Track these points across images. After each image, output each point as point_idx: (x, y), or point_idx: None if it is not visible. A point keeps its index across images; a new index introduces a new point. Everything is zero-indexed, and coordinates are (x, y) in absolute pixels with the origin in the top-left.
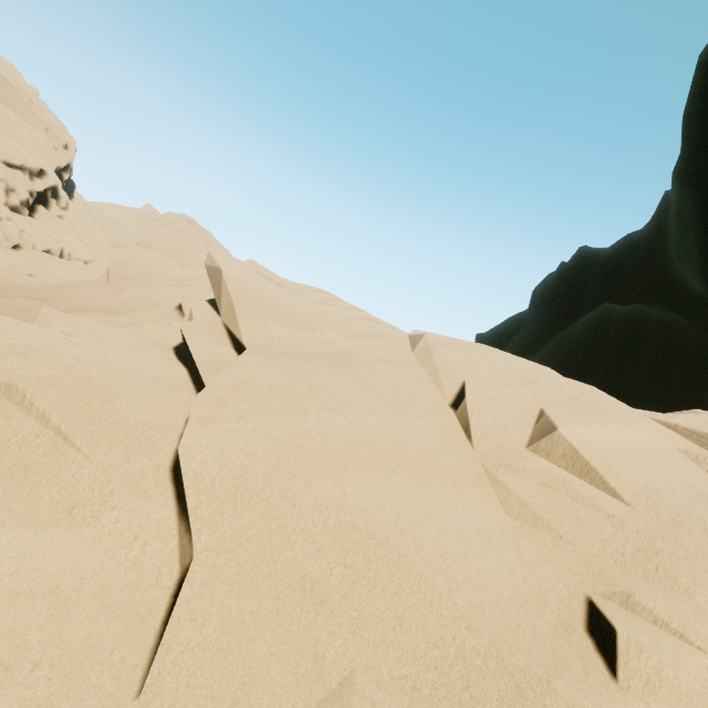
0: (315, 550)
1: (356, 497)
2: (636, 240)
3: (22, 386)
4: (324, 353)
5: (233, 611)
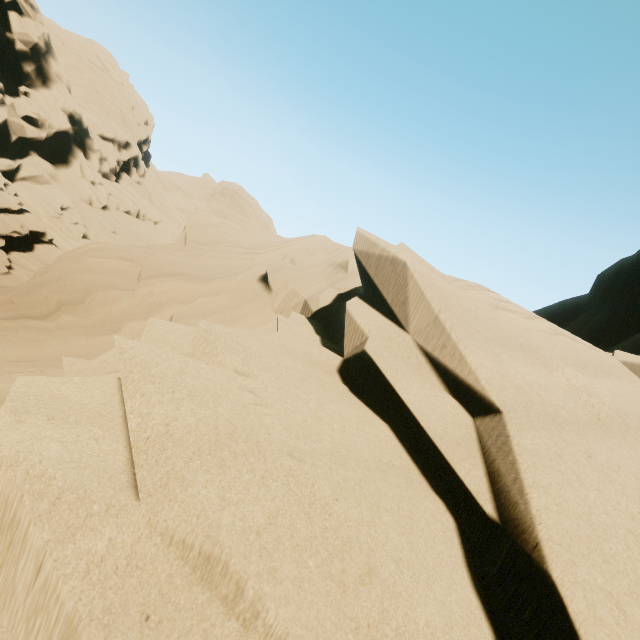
0: None
1: None
2: None
3: (238, 569)
4: (590, 413)
5: None
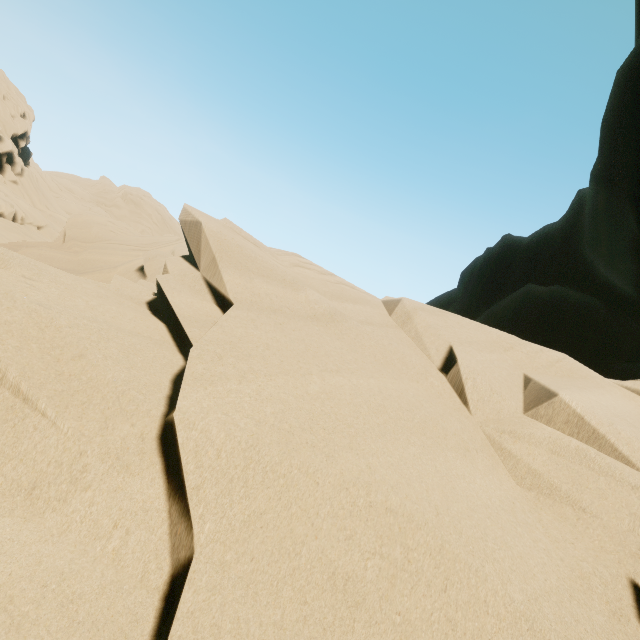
0: (345, 538)
1: (383, 471)
2: (553, 231)
3: None
4: (311, 313)
5: (252, 624)
